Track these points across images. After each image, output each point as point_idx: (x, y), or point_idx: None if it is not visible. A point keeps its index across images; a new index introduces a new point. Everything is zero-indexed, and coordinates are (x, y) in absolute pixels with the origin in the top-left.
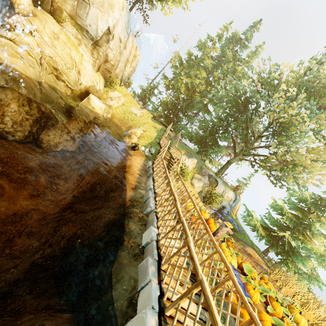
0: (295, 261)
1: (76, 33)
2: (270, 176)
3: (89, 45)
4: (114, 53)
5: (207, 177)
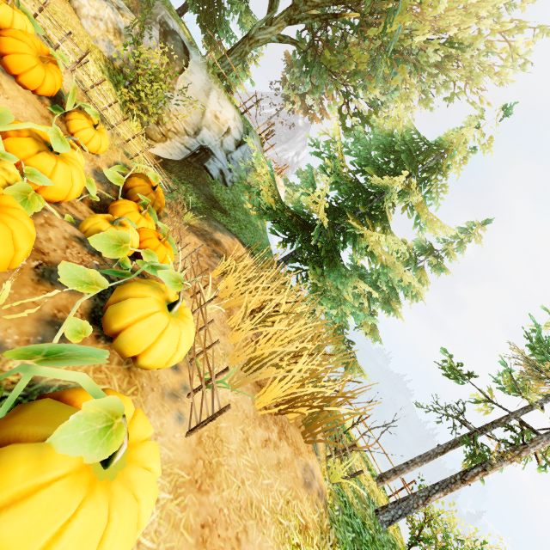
0: (330, 277)
1: None
2: (345, 117)
3: None
4: None
5: (158, 28)
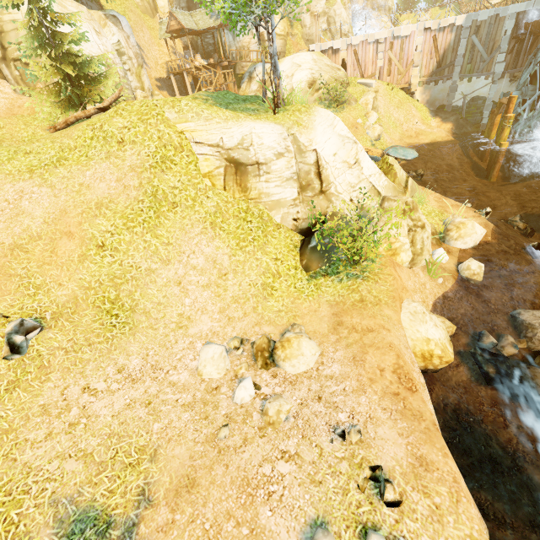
0: None
1: (377, 14)
2: None
3: (383, 12)
4: (391, 0)
5: None
